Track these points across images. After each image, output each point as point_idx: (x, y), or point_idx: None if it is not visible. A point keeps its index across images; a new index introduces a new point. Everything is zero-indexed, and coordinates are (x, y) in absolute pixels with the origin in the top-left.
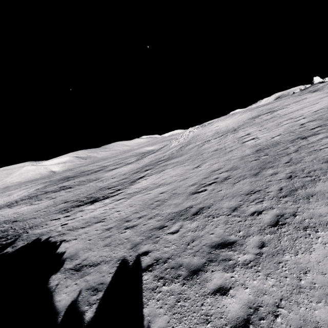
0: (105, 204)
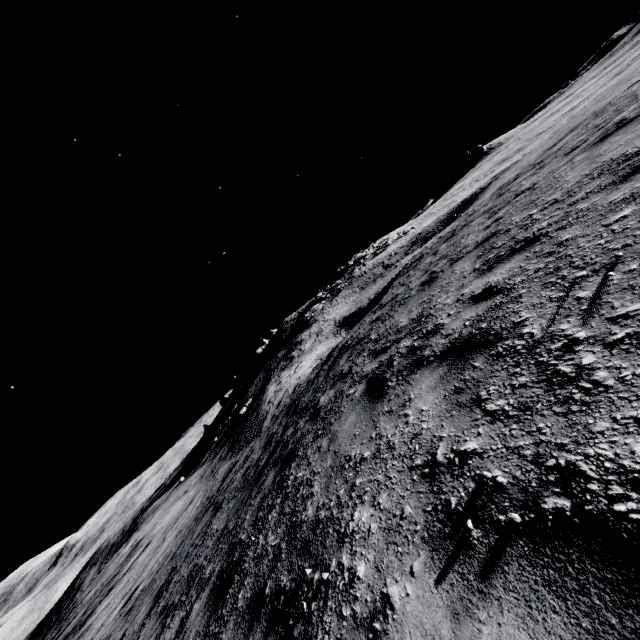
0: None
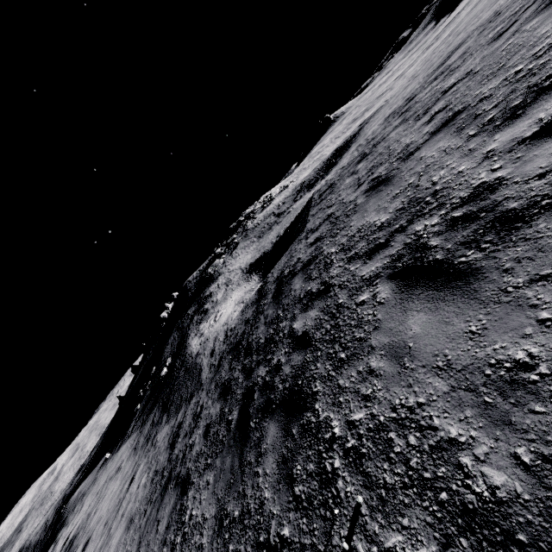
0: (443, 28)
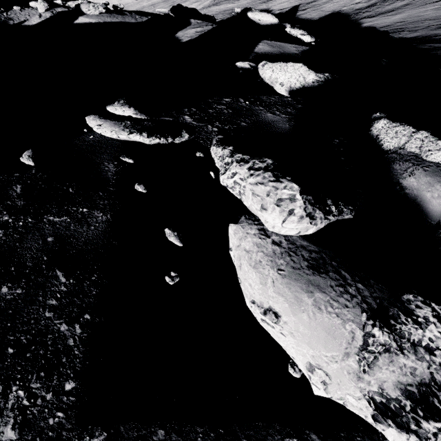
0: None
